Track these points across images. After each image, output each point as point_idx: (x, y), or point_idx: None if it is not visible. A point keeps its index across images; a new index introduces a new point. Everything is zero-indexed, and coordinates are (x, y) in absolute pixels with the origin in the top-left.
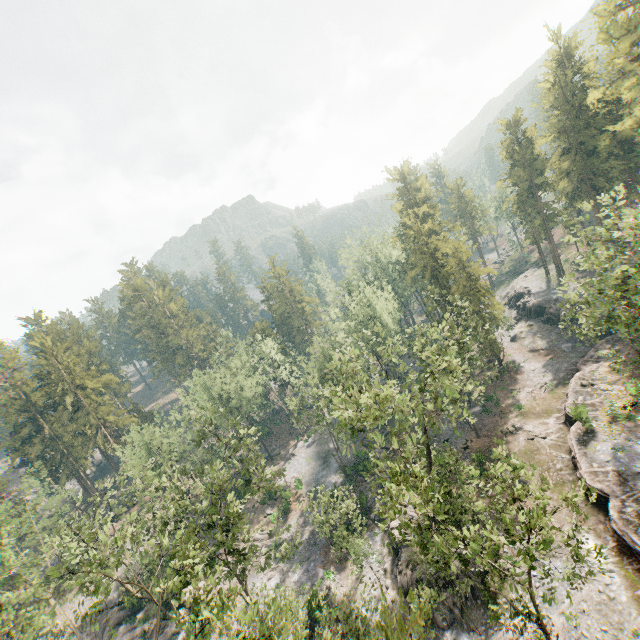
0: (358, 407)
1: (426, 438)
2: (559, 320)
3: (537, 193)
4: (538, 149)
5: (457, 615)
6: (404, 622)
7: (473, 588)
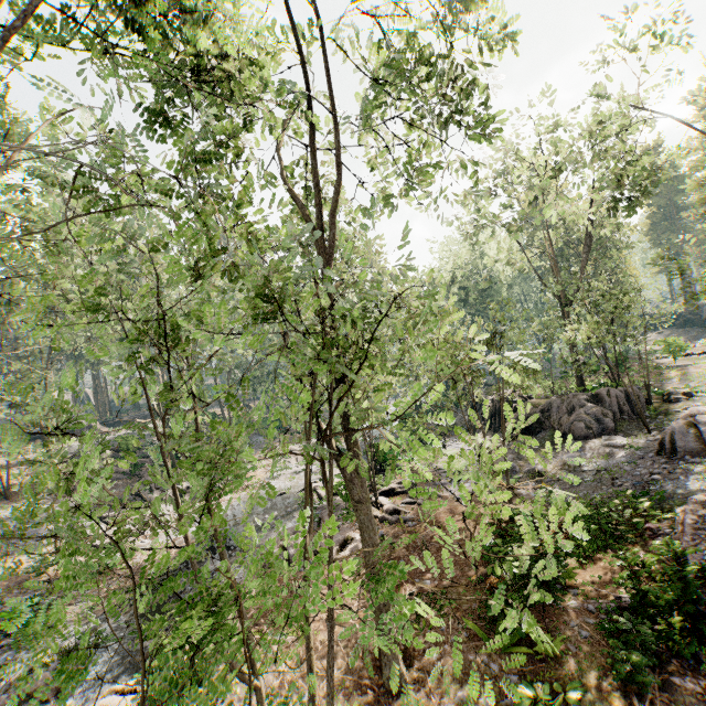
0: (516, 158)
1: (592, 205)
2: (700, 319)
3: (674, 212)
4: (681, 163)
5: (608, 425)
6: (517, 455)
7: (631, 406)
